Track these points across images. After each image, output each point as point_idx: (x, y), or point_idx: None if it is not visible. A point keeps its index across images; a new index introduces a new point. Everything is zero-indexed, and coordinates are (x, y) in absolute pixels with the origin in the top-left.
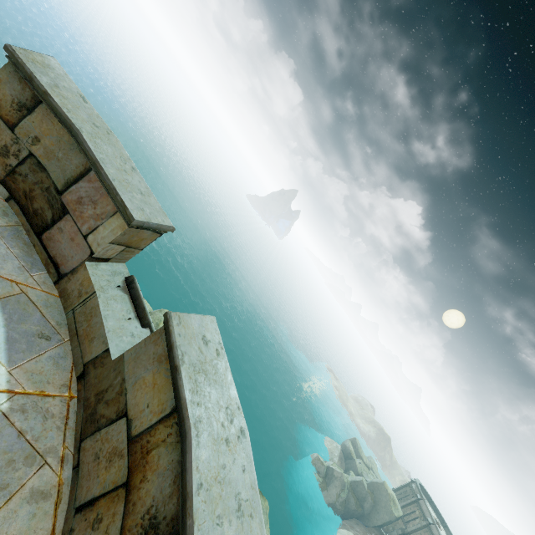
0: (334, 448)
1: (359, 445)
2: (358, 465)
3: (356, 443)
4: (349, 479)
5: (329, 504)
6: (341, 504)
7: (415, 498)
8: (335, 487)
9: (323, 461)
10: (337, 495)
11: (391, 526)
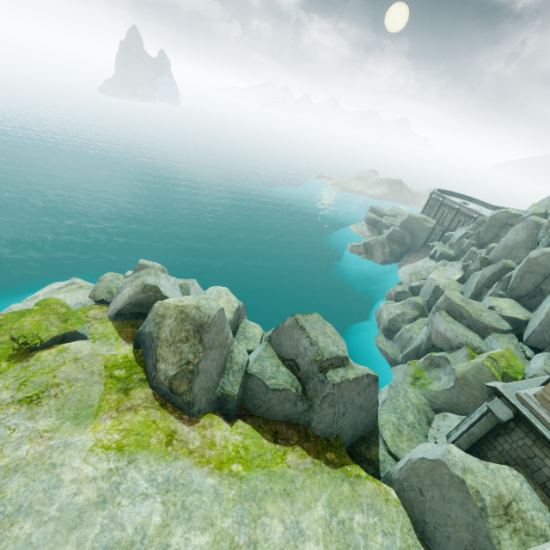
0: (361, 228)
1: (377, 208)
2: (385, 222)
3: (374, 209)
4: (384, 237)
5: (381, 264)
6: (389, 256)
7: (439, 203)
8: (378, 251)
9: (357, 244)
10: (382, 254)
11: (433, 235)
